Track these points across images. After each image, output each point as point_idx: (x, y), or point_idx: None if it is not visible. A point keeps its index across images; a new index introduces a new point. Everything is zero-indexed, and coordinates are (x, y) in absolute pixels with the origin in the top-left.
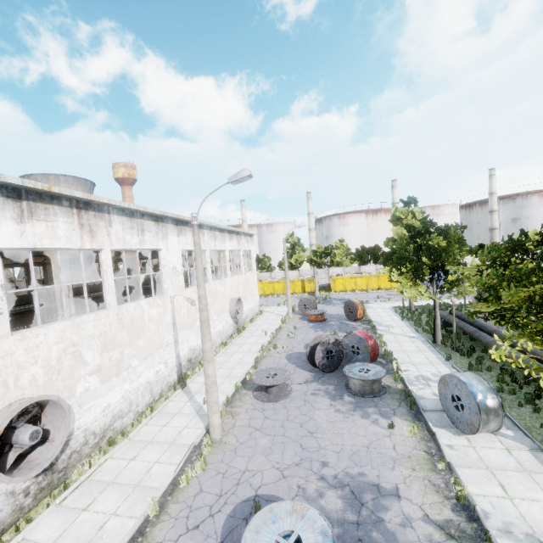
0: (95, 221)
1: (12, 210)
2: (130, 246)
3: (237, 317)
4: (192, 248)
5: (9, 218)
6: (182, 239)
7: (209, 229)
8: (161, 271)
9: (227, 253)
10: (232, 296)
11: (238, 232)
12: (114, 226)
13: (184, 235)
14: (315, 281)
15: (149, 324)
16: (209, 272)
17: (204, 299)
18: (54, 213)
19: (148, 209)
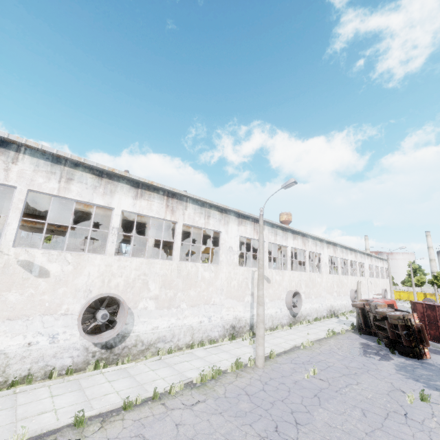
0: (356, 254)
1: (350, 253)
2: (360, 261)
3: (385, 297)
4: (370, 263)
5: (350, 254)
6: (368, 260)
7: (374, 257)
8: (364, 270)
9: (379, 267)
10: (382, 287)
11: (382, 258)
12: (358, 256)
13: (368, 259)
14: (435, 294)
15: (363, 285)
16: (374, 274)
17: (391, 277)
18: (352, 253)
19: (364, 251)
